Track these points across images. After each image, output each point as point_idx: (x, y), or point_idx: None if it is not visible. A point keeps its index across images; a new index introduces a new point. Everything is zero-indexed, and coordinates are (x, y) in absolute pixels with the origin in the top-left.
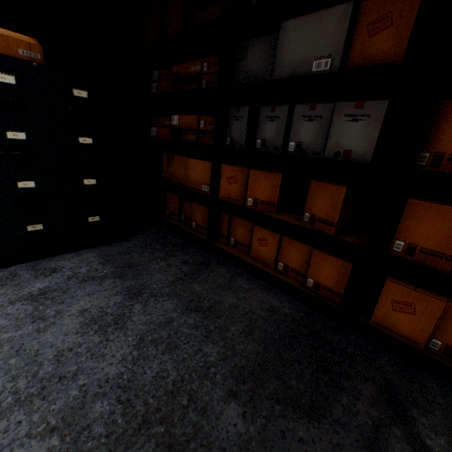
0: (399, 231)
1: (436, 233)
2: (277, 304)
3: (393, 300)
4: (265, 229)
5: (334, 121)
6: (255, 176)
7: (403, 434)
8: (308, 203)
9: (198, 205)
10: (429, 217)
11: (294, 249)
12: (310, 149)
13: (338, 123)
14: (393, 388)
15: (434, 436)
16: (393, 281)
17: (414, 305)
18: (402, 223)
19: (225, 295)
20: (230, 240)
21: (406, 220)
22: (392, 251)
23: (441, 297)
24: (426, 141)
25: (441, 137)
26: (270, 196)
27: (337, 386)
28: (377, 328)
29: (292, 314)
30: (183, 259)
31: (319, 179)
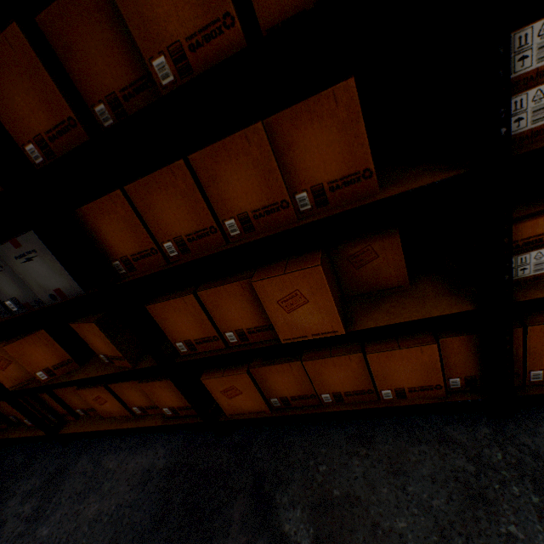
0: (169, 335)
1: (190, 324)
2: (152, 462)
3: (221, 391)
4: (88, 388)
5: (15, 267)
6: (17, 349)
7: (267, 542)
8: (91, 345)
9: (7, 402)
10: (172, 314)
11: (129, 390)
12: (29, 300)
13: (20, 268)
14: (262, 480)
15: (293, 512)
16: (206, 378)
17: (235, 386)
18: (164, 328)
19: (85, 508)
20: (78, 412)
21: (164, 324)
22: (183, 353)
23: (243, 368)
24: (105, 251)
25: (110, 243)
26: (58, 356)
27: (209, 537)
28: (235, 418)
29: (167, 464)
30: (27, 490)
31: (81, 315)
